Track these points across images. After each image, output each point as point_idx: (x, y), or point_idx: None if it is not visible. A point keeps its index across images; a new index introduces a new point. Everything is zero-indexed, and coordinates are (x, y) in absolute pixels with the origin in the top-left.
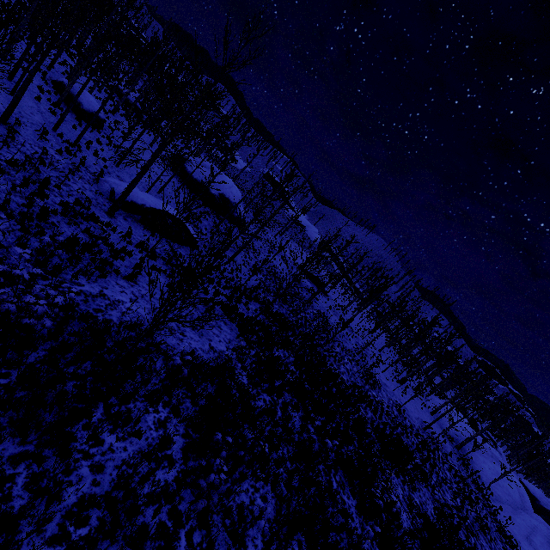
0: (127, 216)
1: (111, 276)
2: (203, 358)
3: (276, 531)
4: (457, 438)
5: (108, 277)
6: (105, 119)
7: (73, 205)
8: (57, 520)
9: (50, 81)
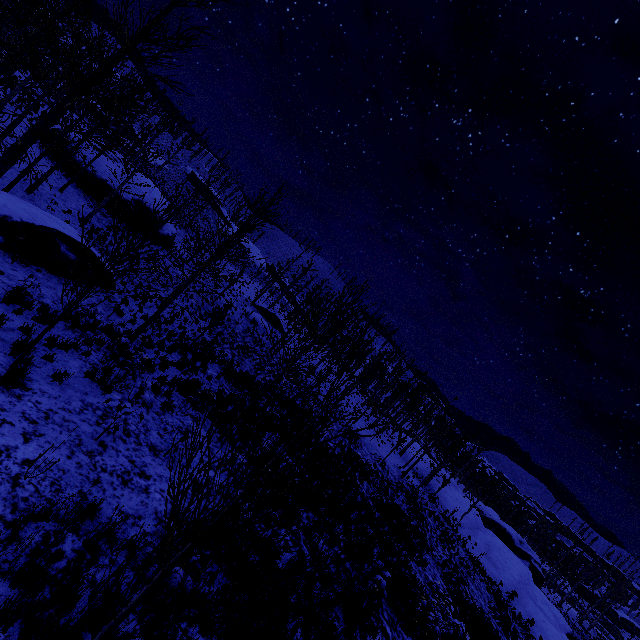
0: None
1: None
2: (189, 512)
3: None
4: (422, 474)
5: None
6: None
7: None
8: None
9: None
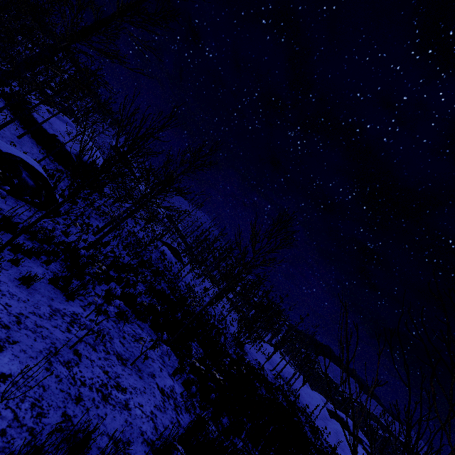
0: None
1: None
2: (168, 429)
3: None
4: (284, 375)
5: None
6: None
7: None
8: None
9: None
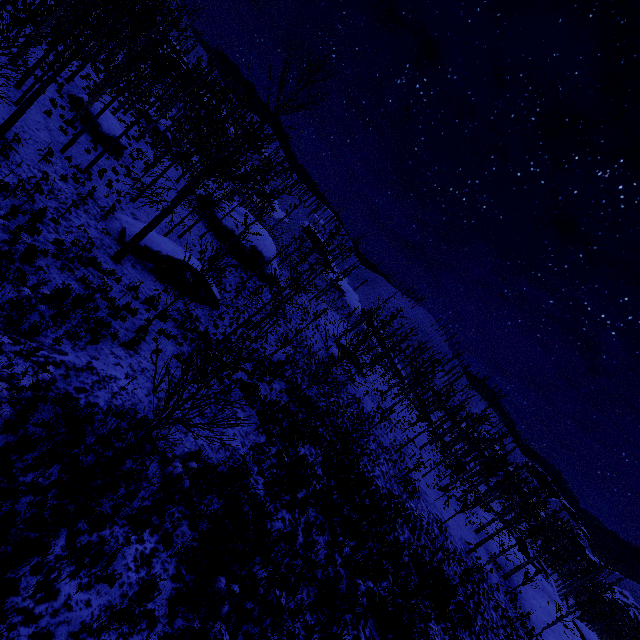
0: (137, 264)
1: (105, 341)
2: (210, 459)
3: None
4: (504, 565)
5: (102, 342)
6: (126, 146)
7: (70, 247)
8: None
9: (66, 95)
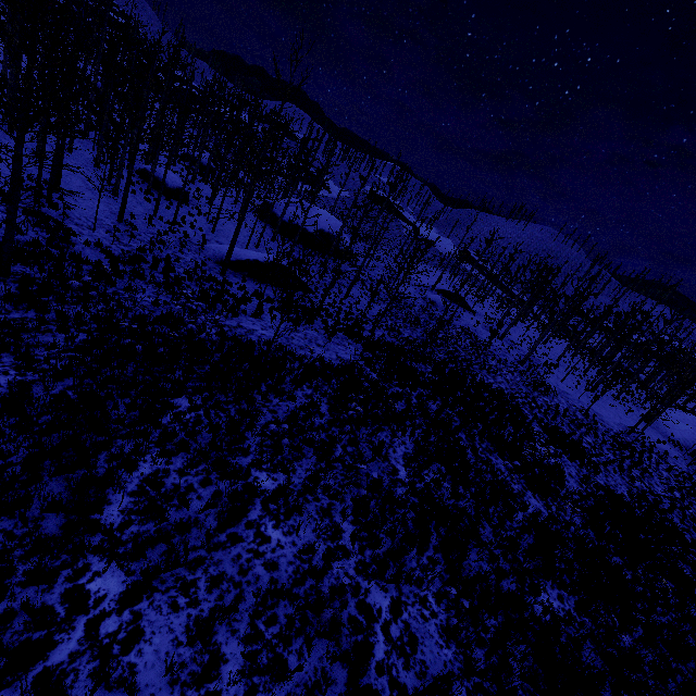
0: (236, 274)
1: (241, 316)
2: (332, 363)
3: (414, 457)
4: (691, 445)
5: (239, 316)
6: (188, 191)
7: (195, 270)
8: (259, 428)
9: (134, 172)
